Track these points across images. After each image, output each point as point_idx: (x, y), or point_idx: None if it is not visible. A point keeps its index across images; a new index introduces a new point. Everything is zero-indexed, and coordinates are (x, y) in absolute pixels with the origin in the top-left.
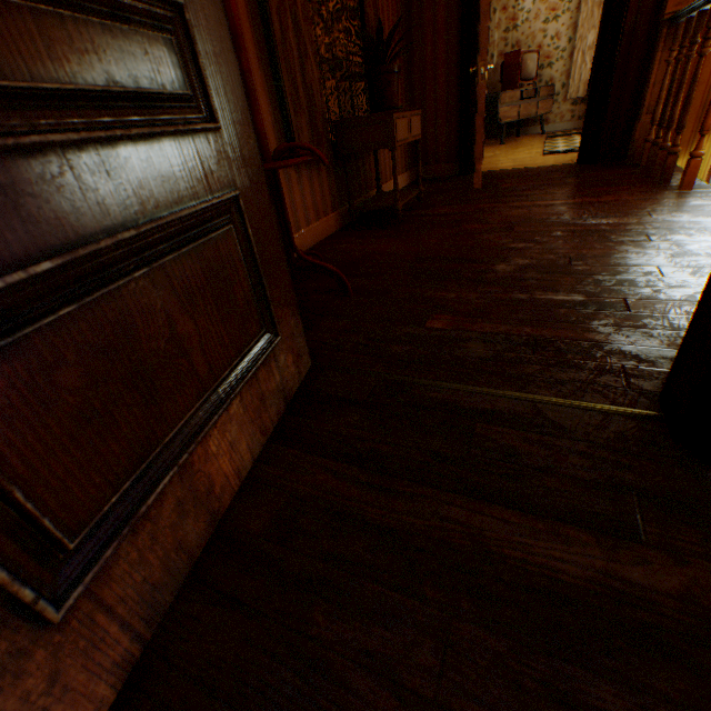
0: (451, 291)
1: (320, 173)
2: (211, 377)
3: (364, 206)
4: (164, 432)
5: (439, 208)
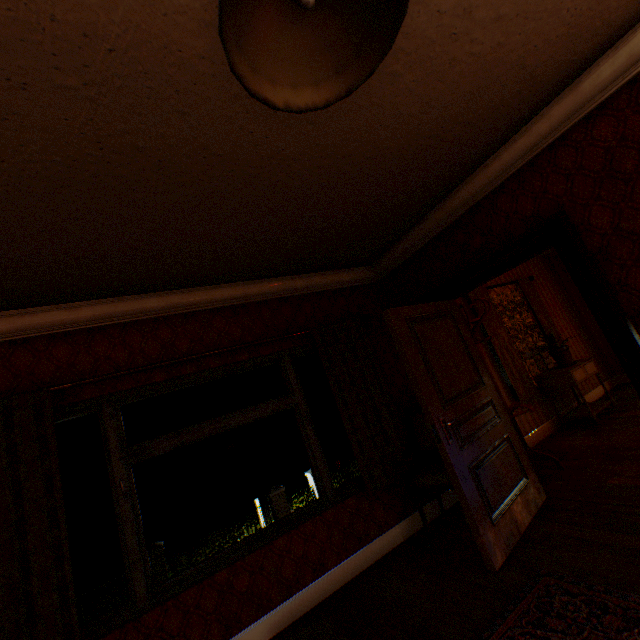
0: (624, 465)
1: (532, 402)
2: (510, 485)
3: (567, 415)
4: (503, 495)
5: (630, 410)
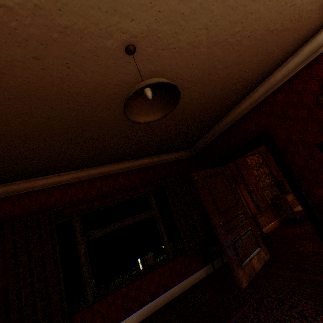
0: (306, 241)
1: (268, 211)
2: (251, 250)
3: (285, 217)
4: (247, 255)
5: None
